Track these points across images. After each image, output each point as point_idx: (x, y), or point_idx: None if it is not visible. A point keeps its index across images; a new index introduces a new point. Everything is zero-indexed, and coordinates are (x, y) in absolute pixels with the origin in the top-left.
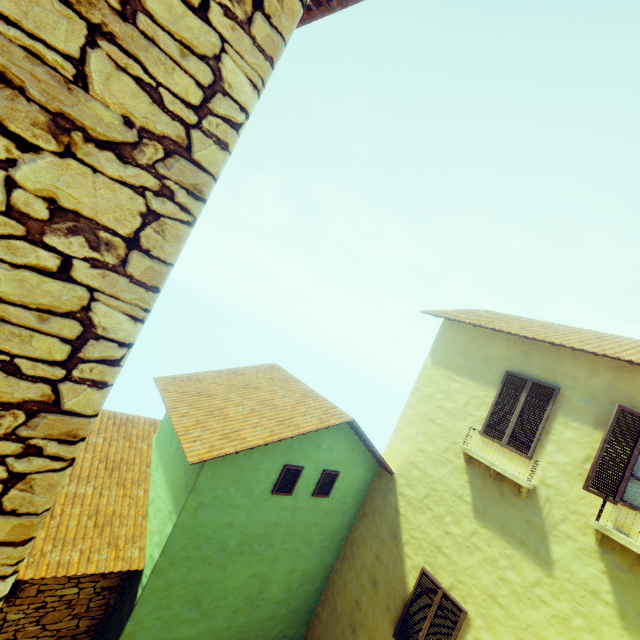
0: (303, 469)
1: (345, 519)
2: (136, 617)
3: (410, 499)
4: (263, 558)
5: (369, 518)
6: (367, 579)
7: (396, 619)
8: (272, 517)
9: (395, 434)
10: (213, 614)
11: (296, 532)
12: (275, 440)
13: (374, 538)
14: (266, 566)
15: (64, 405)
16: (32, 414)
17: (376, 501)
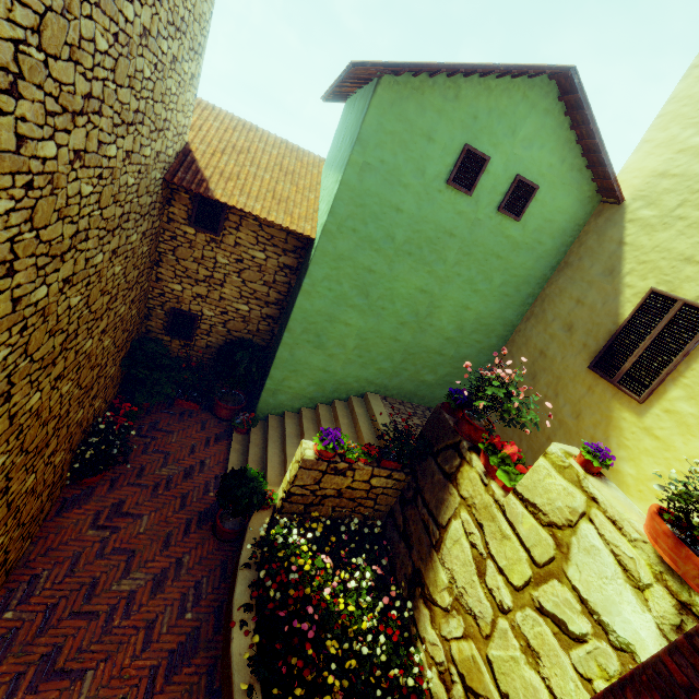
0: (489, 160)
1: (537, 268)
2: (311, 278)
3: (647, 220)
4: (433, 273)
5: (573, 267)
6: (559, 327)
7: (595, 353)
8: (445, 221)
9: (636, 151)
10: (380, 315)
11: (473, 257)
12: (455, 63)
13: (577, 284)
14: (436, 286)
15: None
16: None
17: (587, 244)
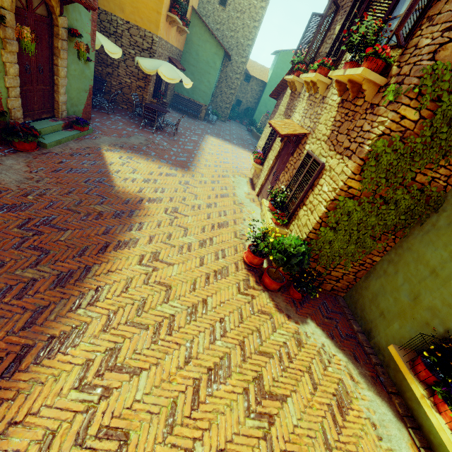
0: None
1: None
2: (265, 90)
3: None
4: None
5: None
6: None
7: None
8: None
9: None
10: None
11: None
12: (292, 49)
13: None
14: None
15: (268, 0)
16: (267, 1)
17: None
